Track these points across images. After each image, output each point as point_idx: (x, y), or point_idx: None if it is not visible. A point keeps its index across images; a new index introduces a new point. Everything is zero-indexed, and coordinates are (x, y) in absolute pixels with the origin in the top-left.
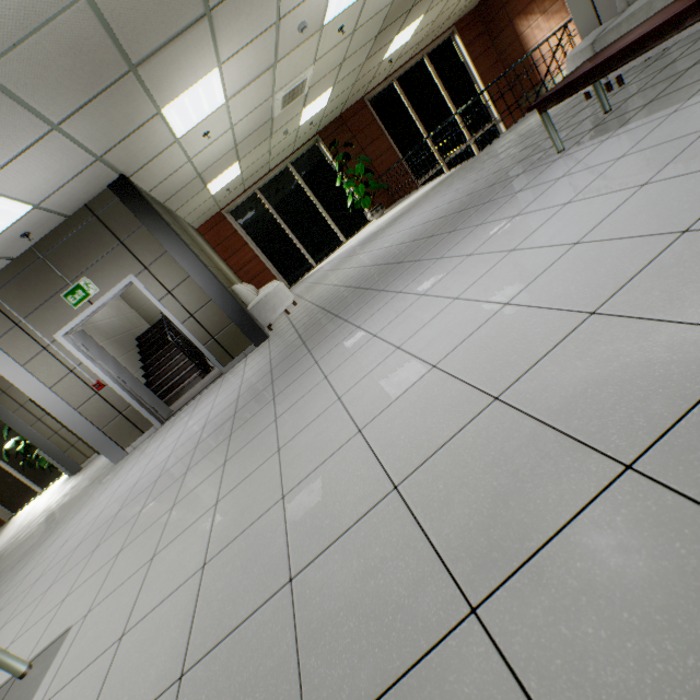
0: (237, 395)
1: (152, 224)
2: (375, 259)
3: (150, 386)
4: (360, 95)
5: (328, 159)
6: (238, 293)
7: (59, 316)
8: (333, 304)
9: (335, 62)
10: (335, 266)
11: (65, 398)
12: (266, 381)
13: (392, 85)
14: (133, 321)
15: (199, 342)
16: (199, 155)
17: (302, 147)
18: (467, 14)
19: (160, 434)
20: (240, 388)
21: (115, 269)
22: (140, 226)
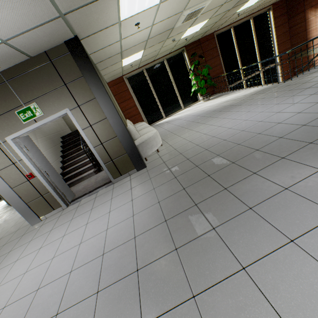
0: (133, 231)
1: (89, 77)
2: (234, 138)
3: (63, 169)
4: (213, 30)
5: (186, 62)
6: (130, 131)
7: (11, 125)
8: (208, 167)
9: (220, 2)
10: (185, 125)
11: (5, 180)
12: (165, 237)
13: (230, 30)
14: (62, 125)
15: (102, 161)
16: (127, 38)
17: (174, 51)
18: (280, 0)
19: (64, 219)
20: (133, 220)
21: (57, 102)
22: (80, 76)
